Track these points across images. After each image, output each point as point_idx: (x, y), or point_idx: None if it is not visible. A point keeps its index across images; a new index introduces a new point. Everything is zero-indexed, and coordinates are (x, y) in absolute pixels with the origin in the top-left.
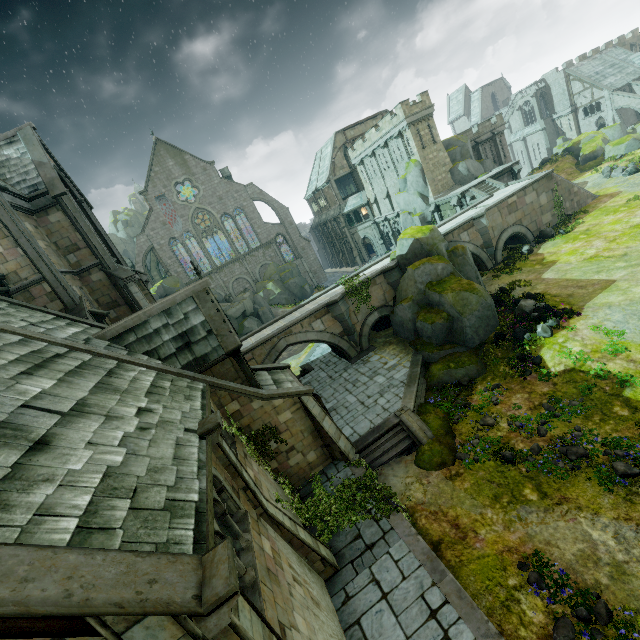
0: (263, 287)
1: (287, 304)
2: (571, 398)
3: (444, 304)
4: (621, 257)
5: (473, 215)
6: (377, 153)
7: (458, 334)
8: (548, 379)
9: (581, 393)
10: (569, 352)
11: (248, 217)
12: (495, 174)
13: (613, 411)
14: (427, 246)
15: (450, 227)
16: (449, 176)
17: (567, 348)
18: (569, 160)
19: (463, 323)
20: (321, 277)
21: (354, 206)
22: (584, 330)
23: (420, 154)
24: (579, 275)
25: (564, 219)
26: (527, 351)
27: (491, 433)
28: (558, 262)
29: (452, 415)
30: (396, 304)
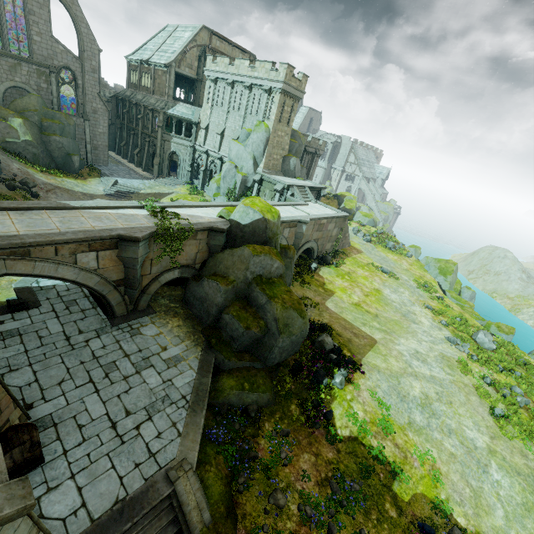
0: (1, 116)
1: (33, 162)
2: (352, 477)
3: (268, 312)
4: (375, 317)
5: (301, 218)
6: (236, 87)
7: (264, 348)
8: (334, 442)
9: (361, 473)
10: (356, 417)
11: (27, 4)
12: (312, 187)
13: (386, 509)
14: (270, 232)
15: (282, 217)
16: (281, 161)
17: (354, 410)
18: (335, 204)
19: (277, 342)
20: (101, 157)
21: (182, 115)
22: (364, 392)
23: (274, 124)
24: (352, 319)
25: (334, 252)
26: (321, 398)
27: (280, 522)
28: (335, 294)
29: (236, 473)
30: (204, 271)
